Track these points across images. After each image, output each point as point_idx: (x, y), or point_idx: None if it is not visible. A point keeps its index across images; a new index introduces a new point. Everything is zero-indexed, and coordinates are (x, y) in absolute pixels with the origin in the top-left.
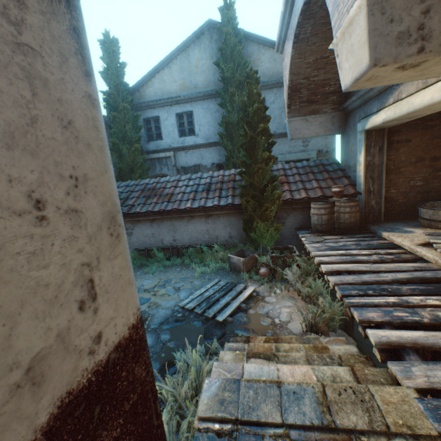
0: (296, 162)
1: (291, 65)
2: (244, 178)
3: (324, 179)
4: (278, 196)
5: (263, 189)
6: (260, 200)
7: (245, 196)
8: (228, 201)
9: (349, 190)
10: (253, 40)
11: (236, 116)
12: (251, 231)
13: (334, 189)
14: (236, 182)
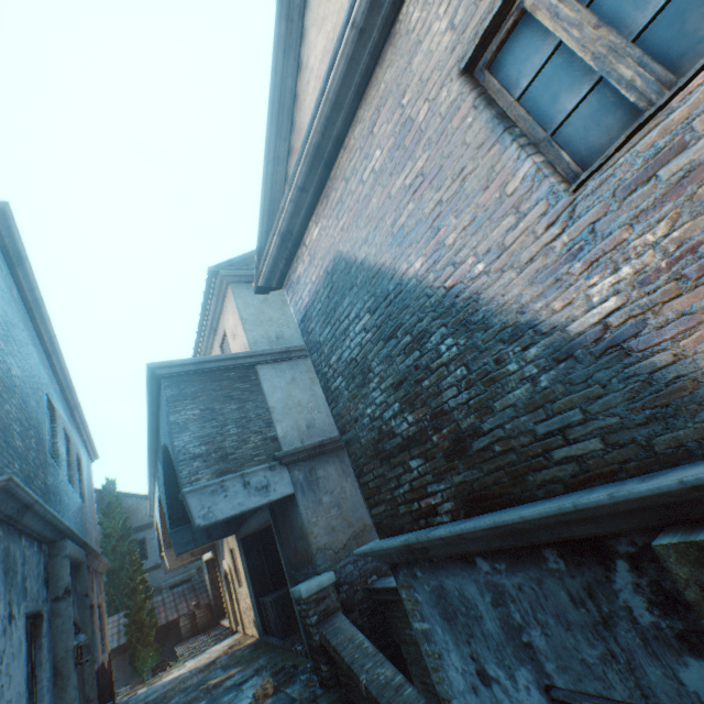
0: (184, 581)
1: (158, 532)
2: (130, 617)
3: (192, 596)
4: (156, 621)
5: (145, 621)
6: (142, 630)
7: (131, 631)
8: (116, 642)
9: (206, 599)
10: (133, 496)
11: (119, 561)
12: (137, 661)
13: (194, 602)
14: (121, 624)
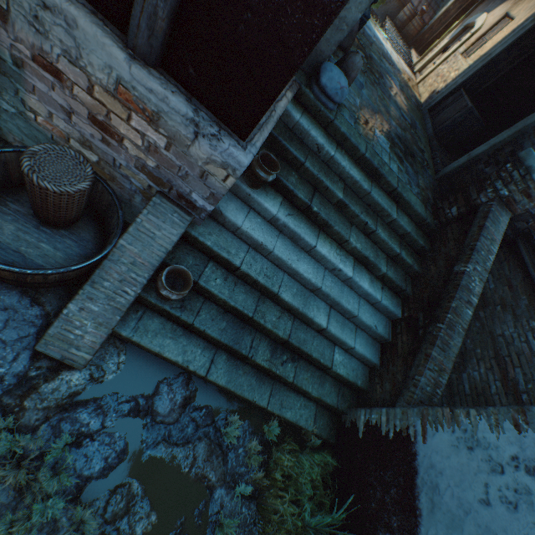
0: None
1: None
2: None
3: (427, 1)
4: None
5: None
6: None
7: None
8: None
9: (427, 18)
10: None
11: None
12: None
13: (423, 7)
14: None
